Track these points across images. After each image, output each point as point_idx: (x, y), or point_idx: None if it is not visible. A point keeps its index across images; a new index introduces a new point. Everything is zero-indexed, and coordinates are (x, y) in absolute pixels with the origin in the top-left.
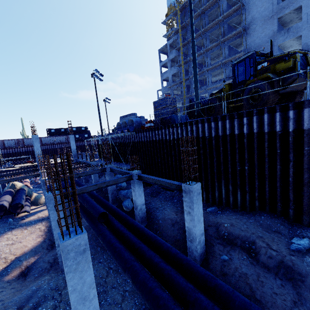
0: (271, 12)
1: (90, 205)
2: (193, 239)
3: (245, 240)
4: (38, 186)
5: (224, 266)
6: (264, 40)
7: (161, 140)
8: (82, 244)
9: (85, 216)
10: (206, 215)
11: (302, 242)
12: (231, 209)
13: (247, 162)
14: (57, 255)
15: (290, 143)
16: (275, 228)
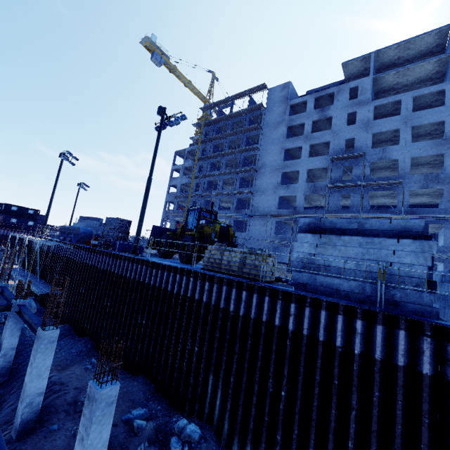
0: (278, 165)
1: None
2: (23, 399)
3: None
4: None
5: (45, 437)
6: (270, 187)
7: (93, 266)
8: None
9: None
10: (87, 374)
11: (138, 412)
12: (123, 370)
13: (146, 316)
14: None
15: (172, 304)
16: (134, 397)
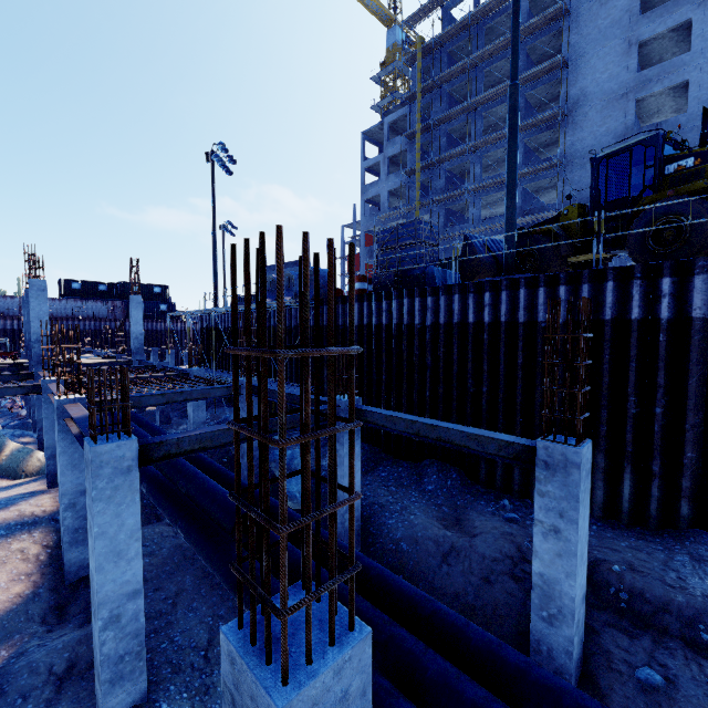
0: (623, 86)
1: (202, 488)
2: (558, 615)
3: (692, 617)
4: (22, 423)
5: (657, 705)
6: (605, 142)
7: (395, 325)
8: (352, 695)
9: (183, 521)
10: None
11: None
12: (599, 519)
13: (663, 397)
14: (99, 657)
15: None
16: None
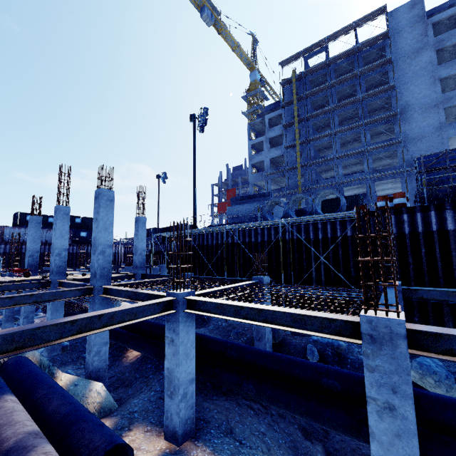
0: (434, 101)
1: None
2: None
3: None
4: None
5: None
6: (427, 131)
7: None
8: None
9: None
10: None
11: None
12: None
13: None
14: None
15: None
16: None
